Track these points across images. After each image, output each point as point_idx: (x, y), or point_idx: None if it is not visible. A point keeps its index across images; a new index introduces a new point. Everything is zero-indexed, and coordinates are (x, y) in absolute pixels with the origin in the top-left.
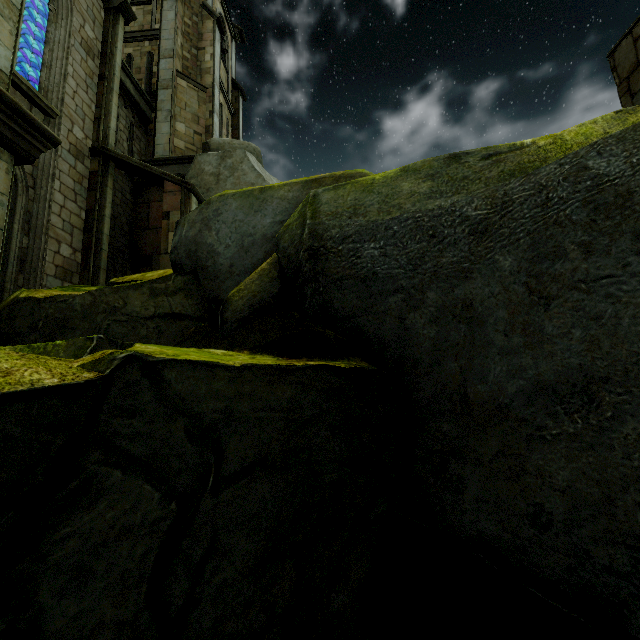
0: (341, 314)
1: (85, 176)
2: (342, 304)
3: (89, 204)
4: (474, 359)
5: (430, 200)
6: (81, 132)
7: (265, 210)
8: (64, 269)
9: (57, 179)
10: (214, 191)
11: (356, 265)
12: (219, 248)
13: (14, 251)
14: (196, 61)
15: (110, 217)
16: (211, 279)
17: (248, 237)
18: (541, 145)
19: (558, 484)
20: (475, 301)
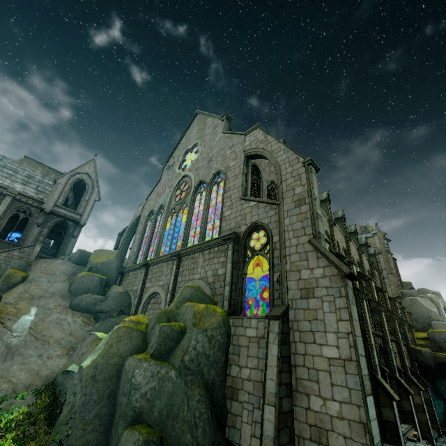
0: None
1: None
2: None
3: None
4: None
5: None
6: None
7: (442, 335)
8: None
9: None
10: (411, 308)
11: None
12: (437, 339)
13: None
14: (388, 266)
15: None
16: (437, 342)
17: (441, 338)
18: None
19: None
20: None
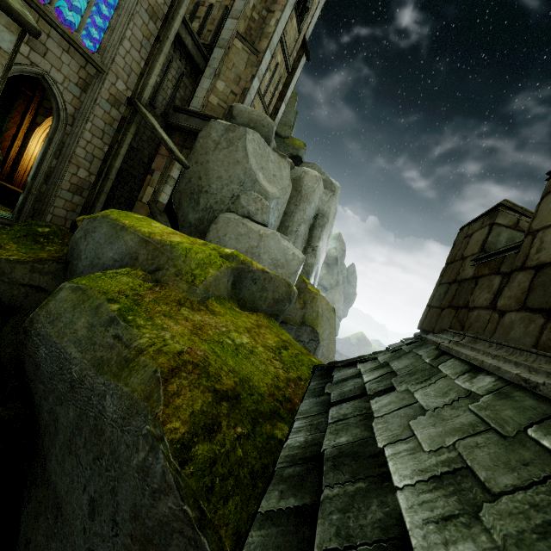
0: (27, 373)
1: (117, 119)
2: (28, 369)
3: (113, 141)
4: (52, 448)
5: (73, 345)
6: (124, 85)
7: (114, 245)
8: (78, 186)
9: (90, 121)
10: (209, 156)
11: (36, 354)
12: (83, 256)
13: (44, 168)
14: (262, 23)
15: (124, 155)
16: (71, 274)
17: (97, 259)
18: (127, 355)
19: (37, 540)
20: (59, 420)
